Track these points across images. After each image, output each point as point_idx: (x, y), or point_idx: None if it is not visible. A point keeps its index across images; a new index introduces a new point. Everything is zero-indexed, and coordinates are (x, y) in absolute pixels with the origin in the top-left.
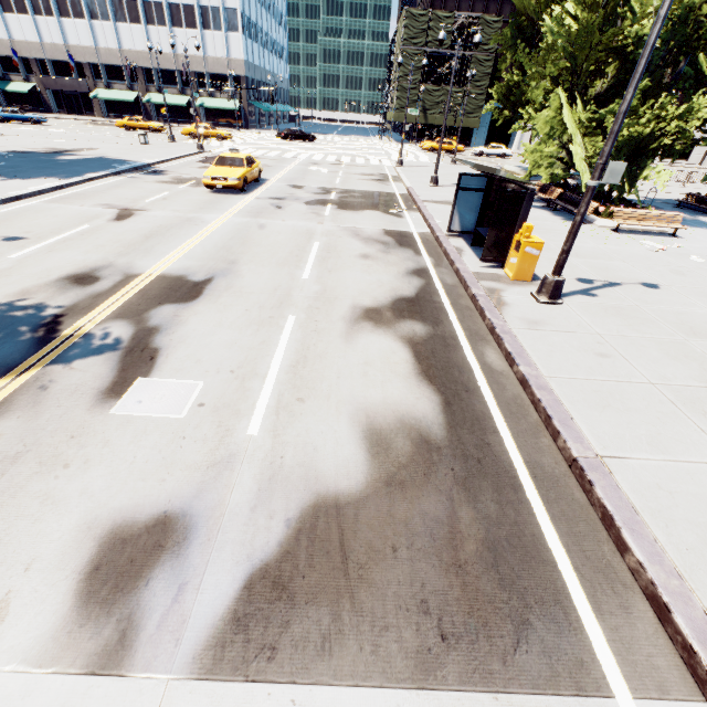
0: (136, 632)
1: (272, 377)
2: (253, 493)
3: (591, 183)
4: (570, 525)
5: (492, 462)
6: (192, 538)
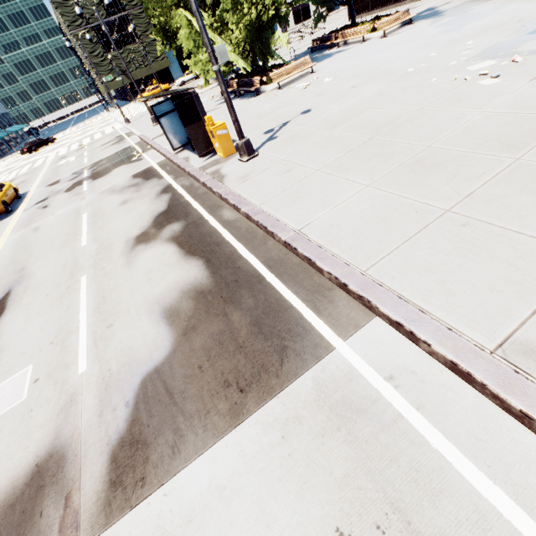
0: None
1: (83, 326)
2: (97, 405)
3: (215, 68)
4: (295, 279)
5: (243, 276)
6: (63, 464)
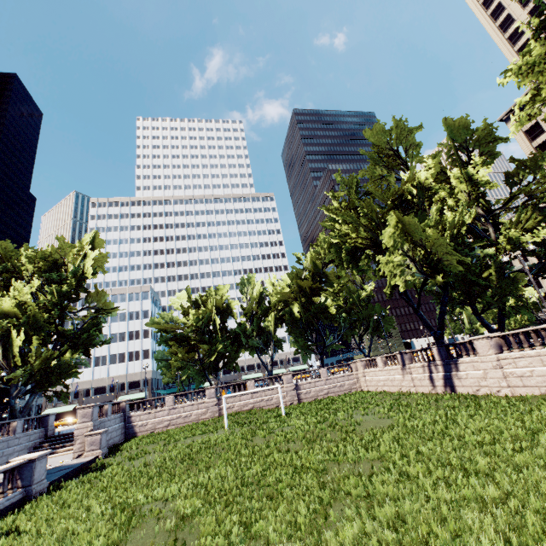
0: None
1: None
2: None
3: None
4: None
5: None
6: None
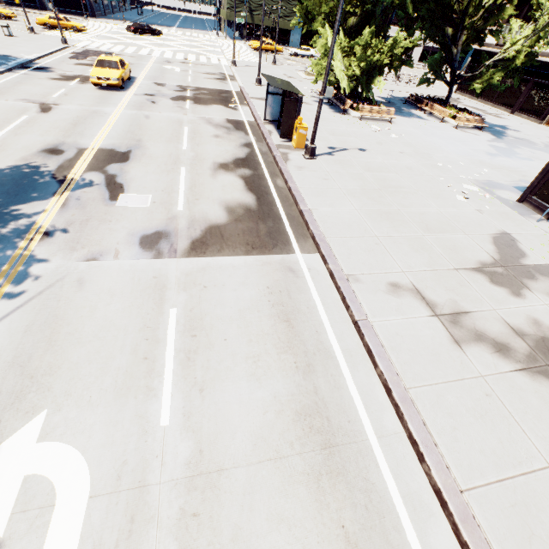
0: (162, 252)
1: (182, 192)
2: (187, 225)
3: (320, 97)
4: (296, 227)
5: (273, 214)
6: (170, 235)
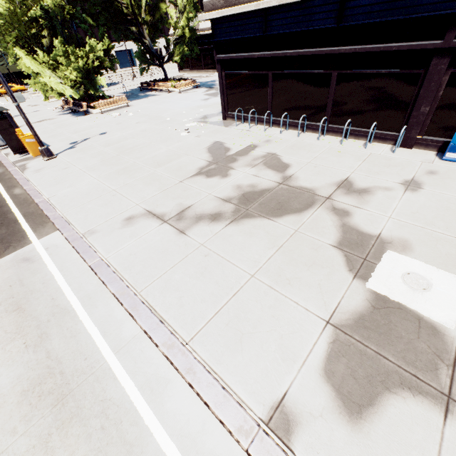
0: None
1: None
2: None
3: (15, 104)
4: (34, 220)
5: (7, 221)
6: None
